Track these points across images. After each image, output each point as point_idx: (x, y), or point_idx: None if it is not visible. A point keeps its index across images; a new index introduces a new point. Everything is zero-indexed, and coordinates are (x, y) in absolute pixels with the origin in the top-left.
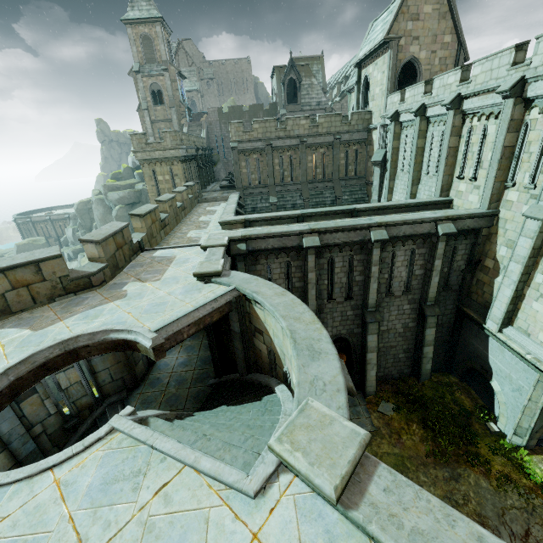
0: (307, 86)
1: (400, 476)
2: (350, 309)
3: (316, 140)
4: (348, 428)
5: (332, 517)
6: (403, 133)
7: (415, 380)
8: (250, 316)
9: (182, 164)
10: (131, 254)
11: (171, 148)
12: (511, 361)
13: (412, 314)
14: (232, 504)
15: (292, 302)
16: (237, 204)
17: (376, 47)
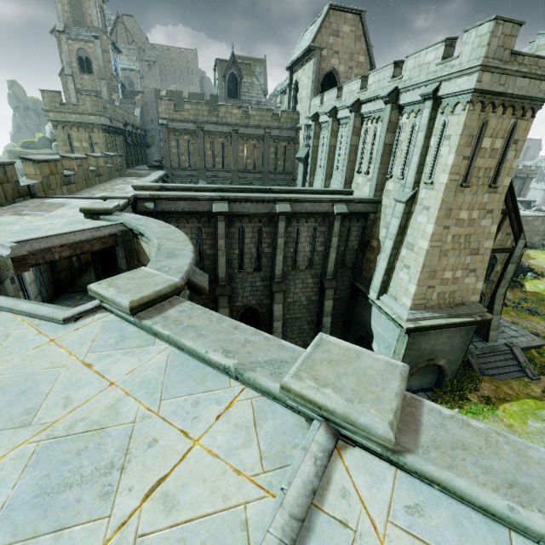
0: (248, 84)
1: (198, 306)
2: (260, 280)
3: (248, 131)
4: (166, 278)
5: (131, 330)
6: (322, 133)
7: None
8: (138, 254)
9: (105, 133)
10: (15, 195)
11: (91, 114)
12: (385, 324)
13: (315, 288)
14: (40, 328)
15: (172, 231)
16: (162, 181)
17: (303, 53)
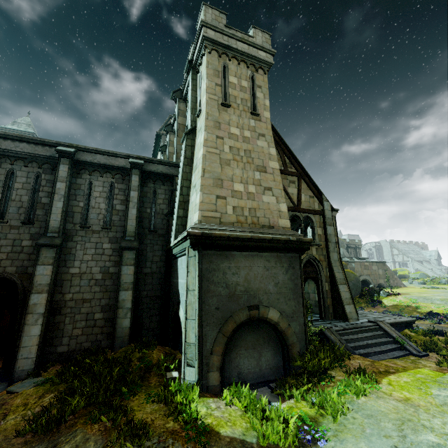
0: None
1: None
2: (29, 238)
3: None
4: None
5: None
6: None
7: (109, 351)
8: None
9: None
10: None
11: None
12: (184, 266)
13: (115, 256)
14: None
15: None
16: None
17: (156, 140)
